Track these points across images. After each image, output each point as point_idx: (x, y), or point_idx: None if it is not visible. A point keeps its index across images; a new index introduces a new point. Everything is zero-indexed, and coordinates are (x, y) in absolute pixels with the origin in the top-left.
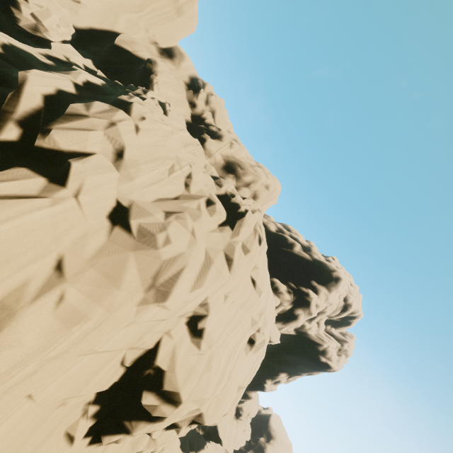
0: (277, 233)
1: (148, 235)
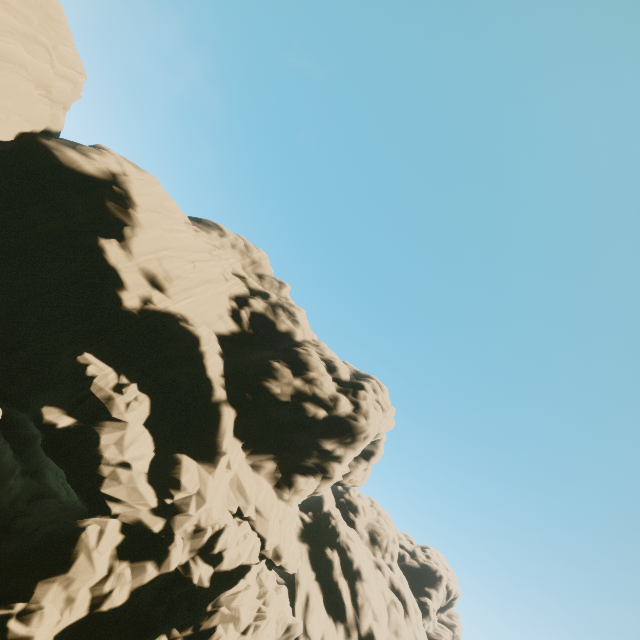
0: None
1: None
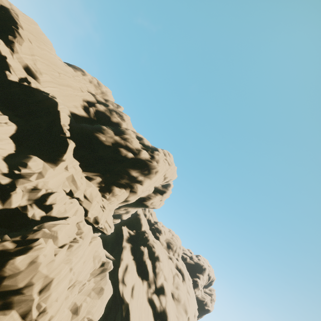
0: None
1: (179, 298)
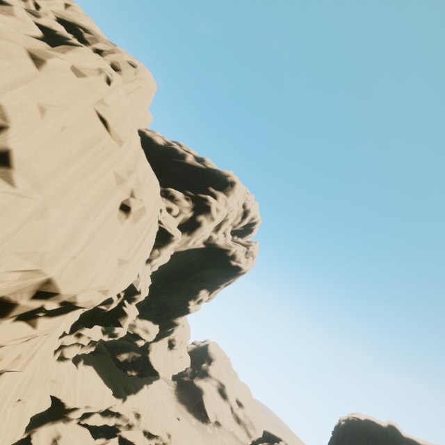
0: (165, 146)
1: None
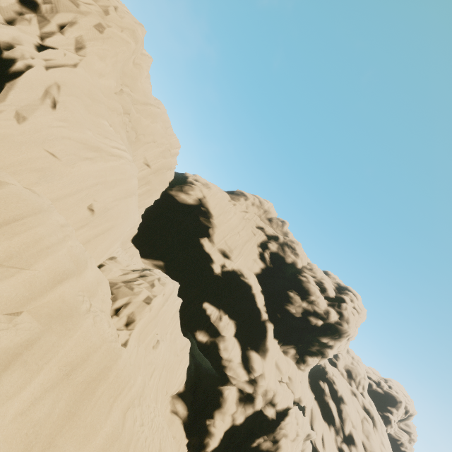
0: None
1: (372, 451)
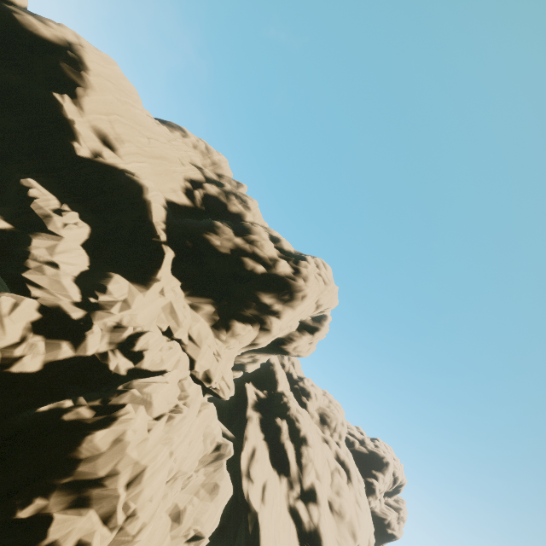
0: None
1: (342, 512)
